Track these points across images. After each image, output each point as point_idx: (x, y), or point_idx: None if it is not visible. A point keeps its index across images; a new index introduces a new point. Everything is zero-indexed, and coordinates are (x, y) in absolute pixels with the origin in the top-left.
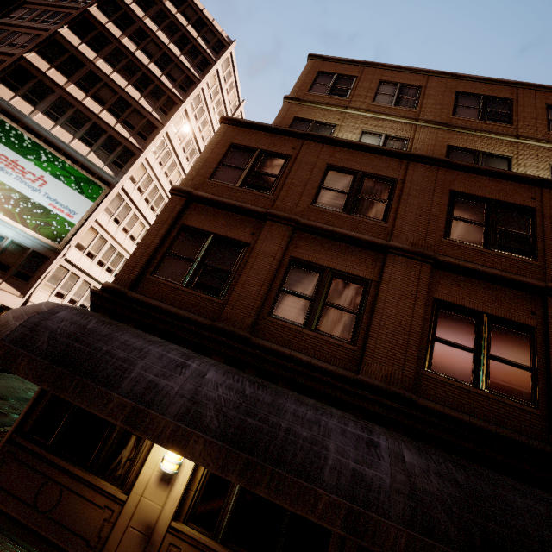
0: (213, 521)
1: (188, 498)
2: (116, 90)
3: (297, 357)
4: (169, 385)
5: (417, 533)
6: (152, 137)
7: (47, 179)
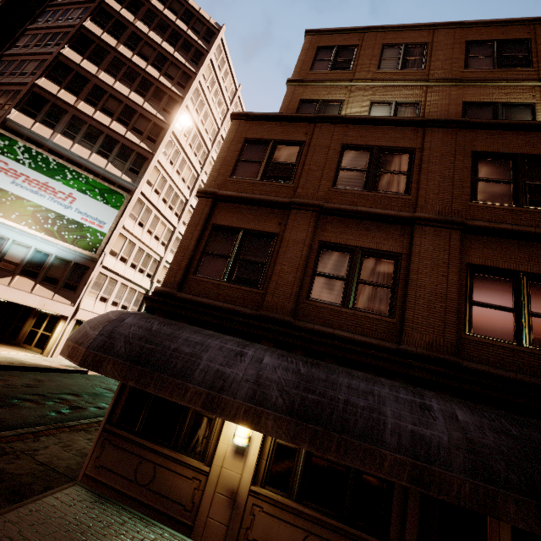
0: (286, 483)
1: (261, 466)
2: (121, 100)
3: (340, 335)
4: (234, 372)
5: (480, 481)
6: (160, 139)
7: (76, 196)
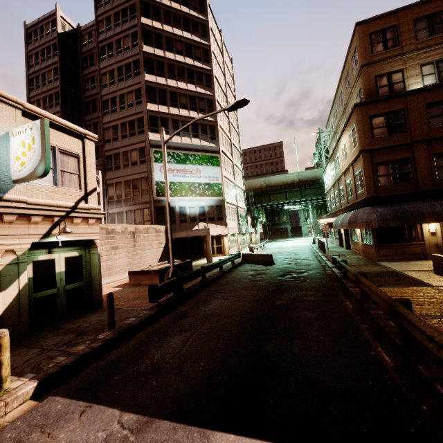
0: None
1: (442, 235)
2: (185, 93)
3: None
4: (438, 210)
5: None
6: (214, 109)
7: (199, 169)
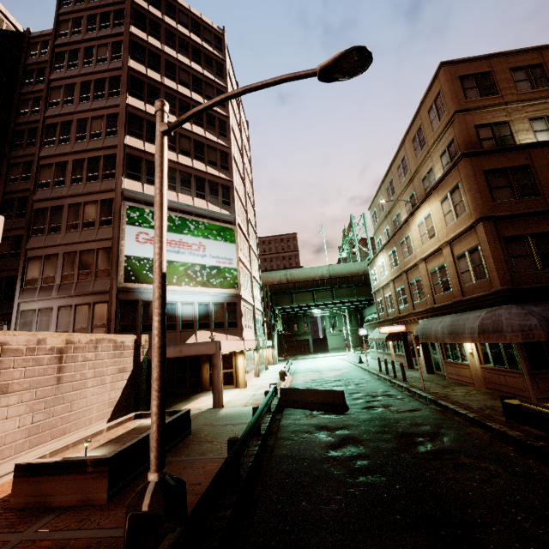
0: None
1: None
2: (188, 136)
3: None
4: None
5: None
6: (229, 165)
7: (204, 243)
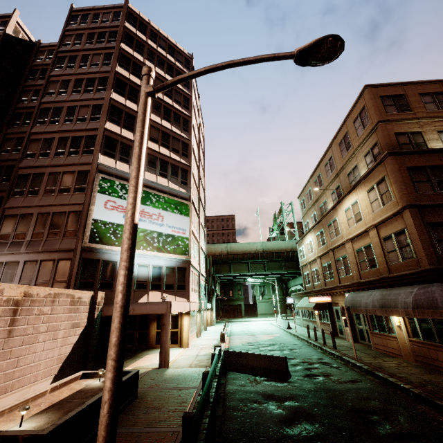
0: None
1: None
2: (158, 128)
3: None
4: None
5: None
6: (189, 153)
7: (162, 214)
